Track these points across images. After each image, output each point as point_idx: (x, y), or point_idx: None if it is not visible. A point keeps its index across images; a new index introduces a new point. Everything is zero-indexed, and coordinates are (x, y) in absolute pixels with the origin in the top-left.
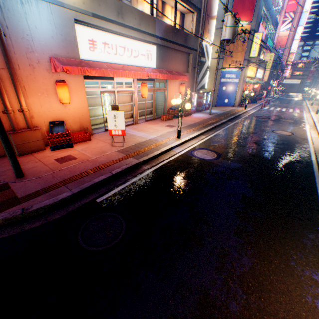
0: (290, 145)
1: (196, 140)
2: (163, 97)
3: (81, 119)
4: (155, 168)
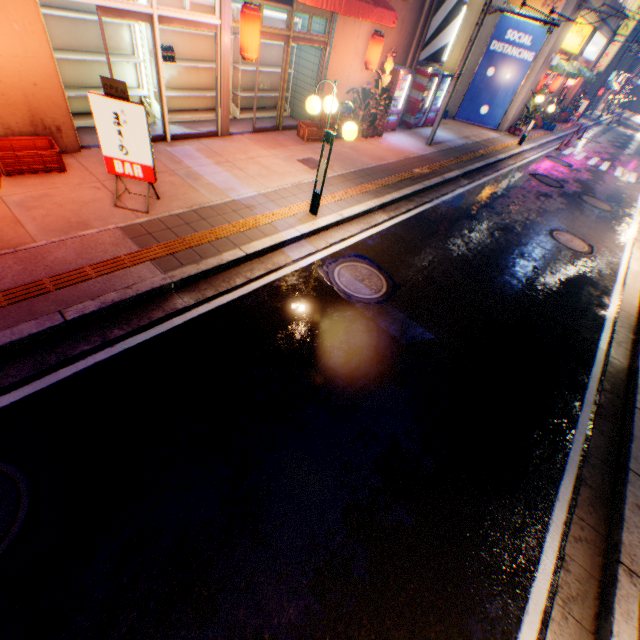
0: (572, 289)
1: (358, 226)
2: (317, 66)
3: (33, 97)
4: (209, 308)
